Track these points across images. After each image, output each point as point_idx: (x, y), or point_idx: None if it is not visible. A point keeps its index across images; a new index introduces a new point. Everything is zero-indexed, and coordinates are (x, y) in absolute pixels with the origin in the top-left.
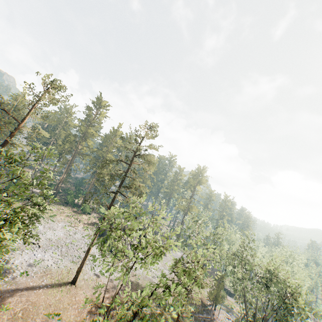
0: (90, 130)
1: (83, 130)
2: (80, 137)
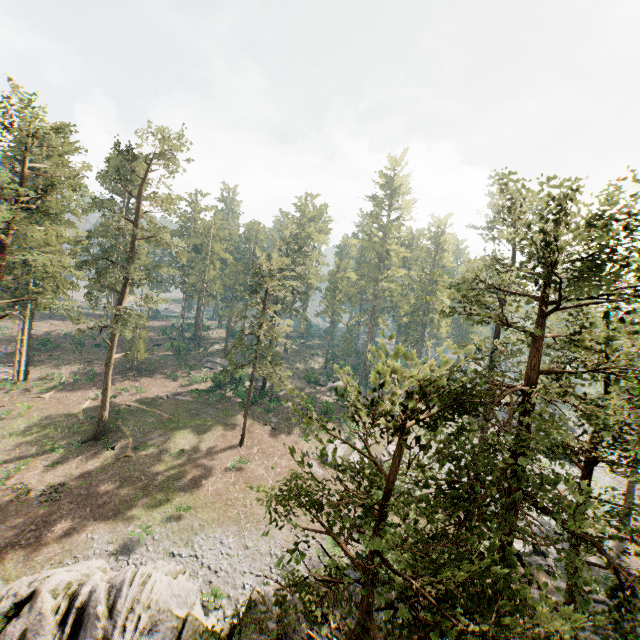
0: (389, 246)
1: (378, 249)
2: (376, 266)
